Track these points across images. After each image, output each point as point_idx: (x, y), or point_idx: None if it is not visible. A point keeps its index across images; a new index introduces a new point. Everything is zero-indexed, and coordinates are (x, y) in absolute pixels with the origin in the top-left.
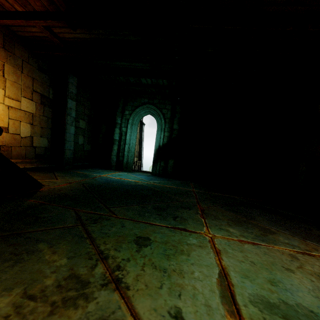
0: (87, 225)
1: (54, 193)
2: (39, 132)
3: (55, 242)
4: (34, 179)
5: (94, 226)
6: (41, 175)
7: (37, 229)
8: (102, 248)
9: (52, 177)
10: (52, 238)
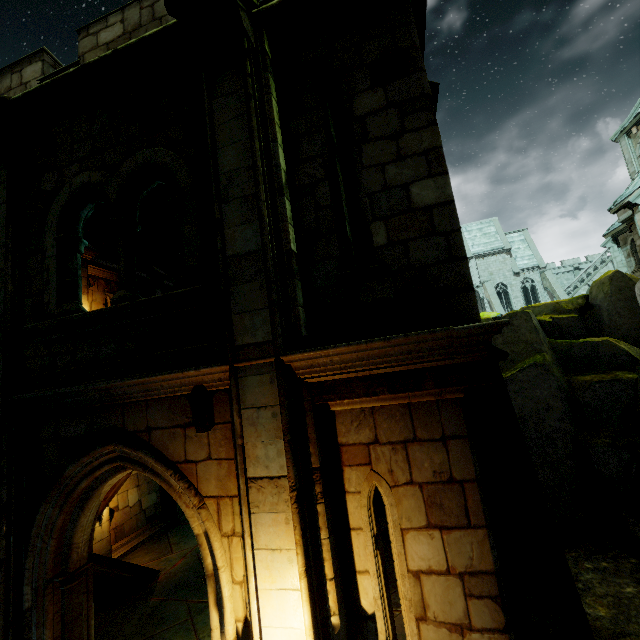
0: (194, 617)
1: (171, 581)
2: (146, 490)
3: (174, 637)
4: (152, 569)
5: (199, 617)
6: (156, 549)
7: (162, 629)
8: (201, 636)
9: (168, 548)
10: (172, 634)
